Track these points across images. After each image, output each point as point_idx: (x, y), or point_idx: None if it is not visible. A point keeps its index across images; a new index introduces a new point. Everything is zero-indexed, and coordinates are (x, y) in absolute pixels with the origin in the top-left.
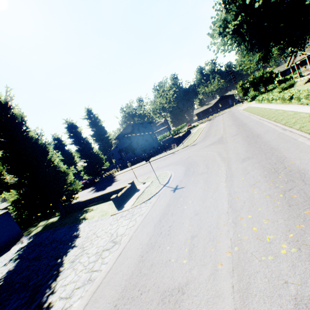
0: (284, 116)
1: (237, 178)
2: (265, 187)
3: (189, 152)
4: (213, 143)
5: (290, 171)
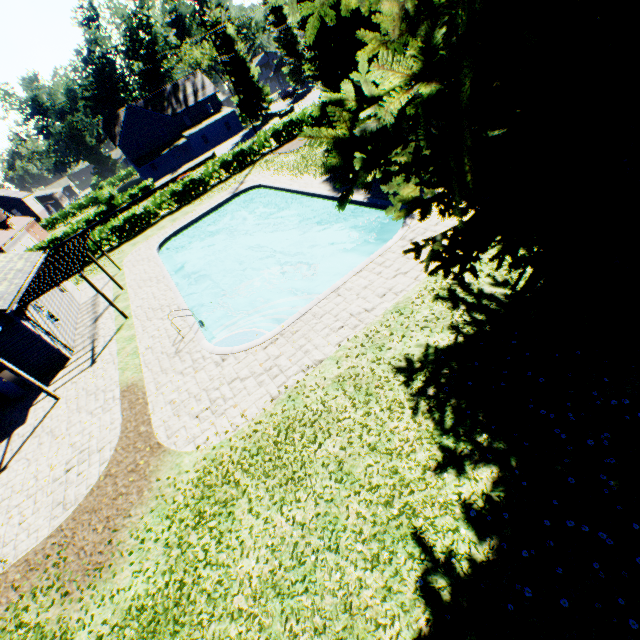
0: None
1: None
2: None
3: None
4: None
5: None
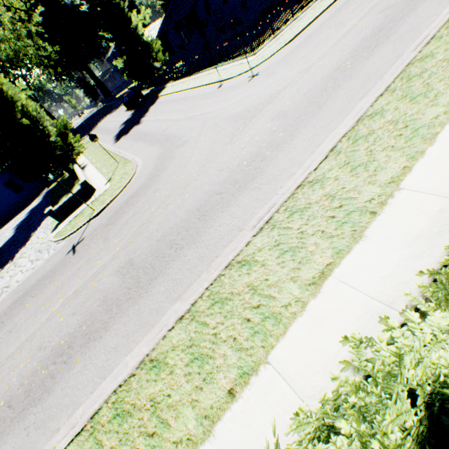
0: (400, 116)
1: (66, 310)
2: (27, 370)
3: (207, 118)
4: (241, 117)
5: (53, 377)
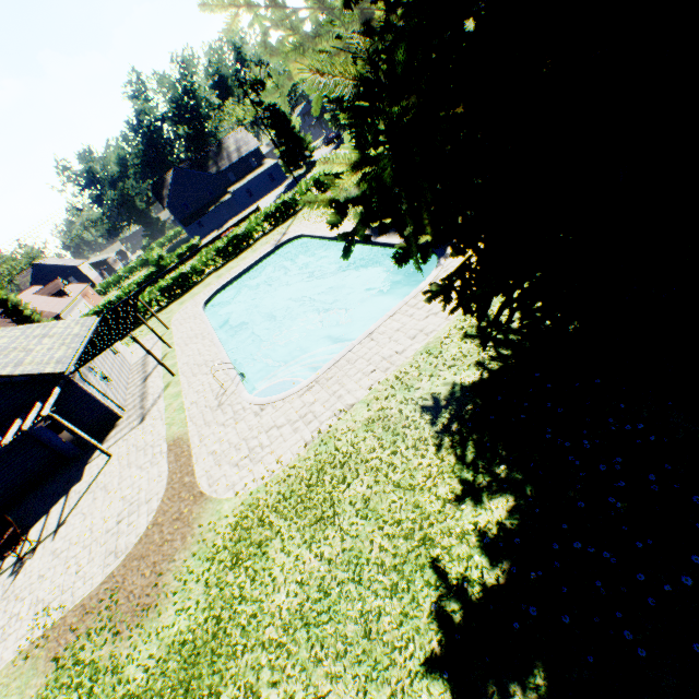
0: None
1: None
2: None
3: None
4: None
5: None
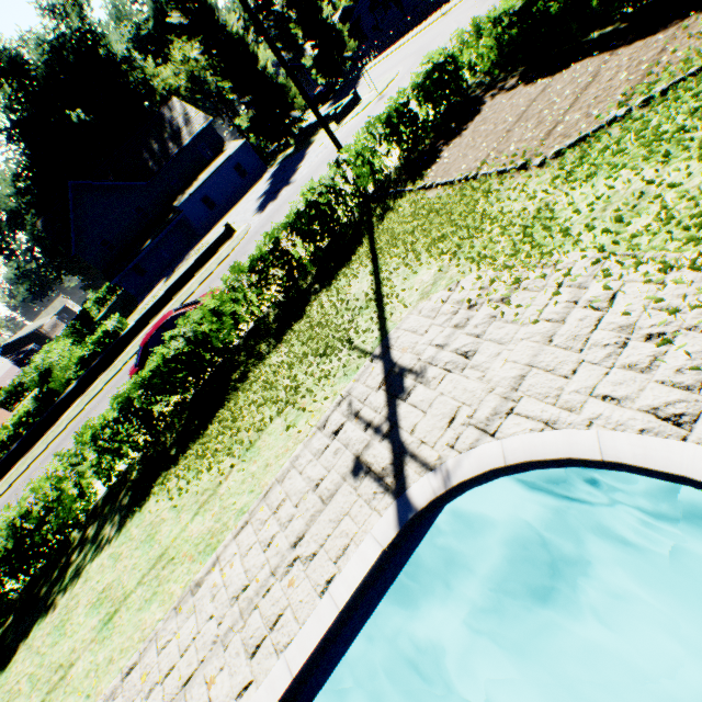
0: None
1: None
2: None
3: (451, 21)
4: None
5: None
